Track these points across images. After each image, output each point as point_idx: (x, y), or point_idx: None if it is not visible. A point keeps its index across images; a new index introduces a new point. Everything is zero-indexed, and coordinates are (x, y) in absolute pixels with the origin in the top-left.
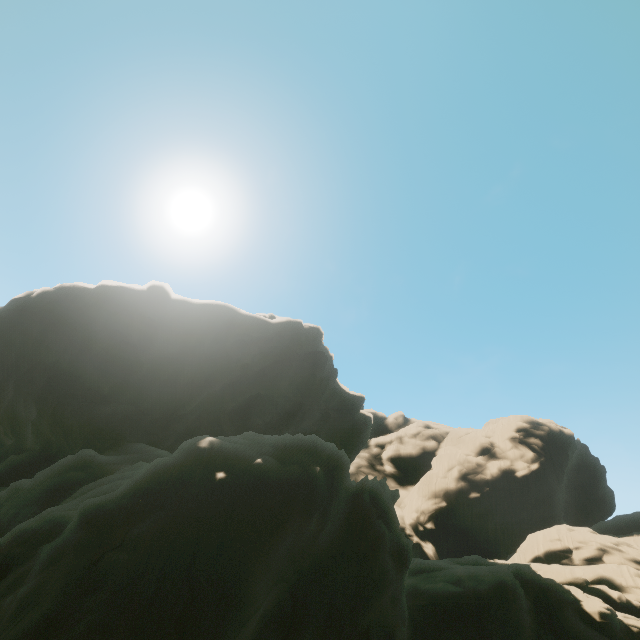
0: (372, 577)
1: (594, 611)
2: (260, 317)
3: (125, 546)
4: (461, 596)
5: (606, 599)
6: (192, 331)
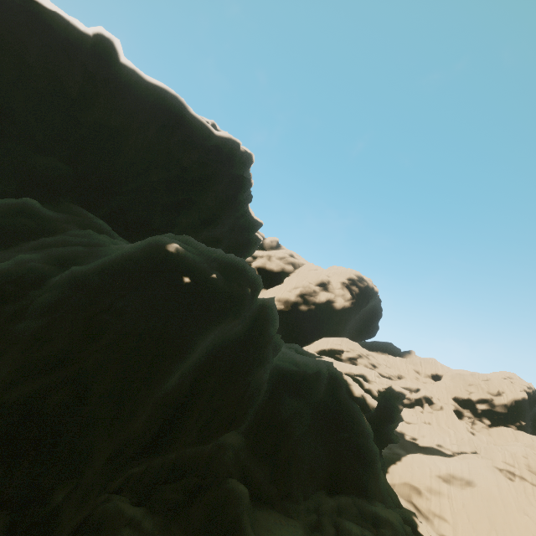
0: (261, 359)
1: (355, 391)
2: (206, 124)
3: (111, 312)
4: (297, 372)
5: (360, 385)
6: (138, 111)
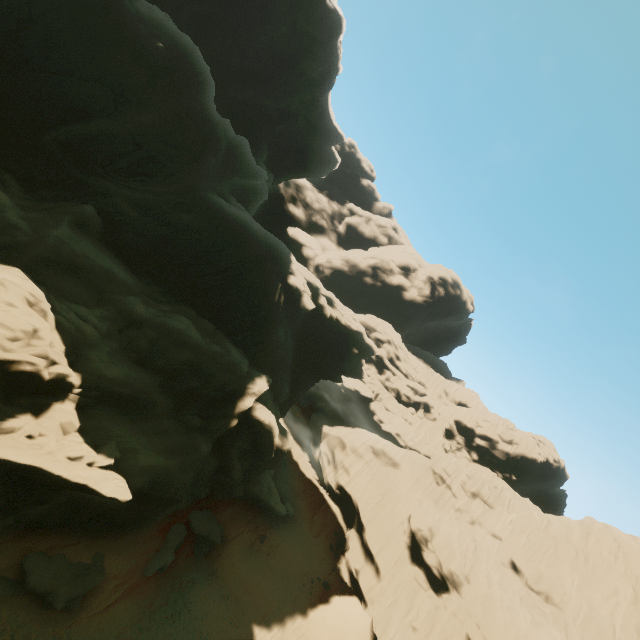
0: (158, 129)
1: (291, 278)
2: None
3: None
4: (223, 207)
5: (316, 297)
6: None
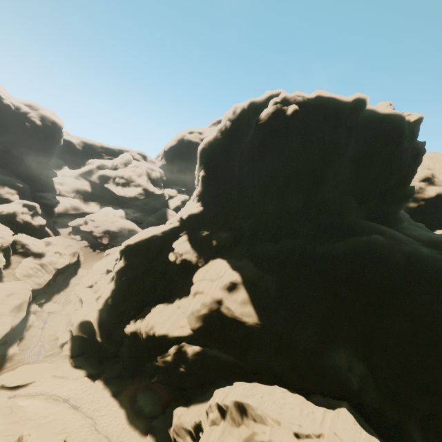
0: None
1: None
2: (409, 120)
3: None
4: None
5: None
6: (376, 138)
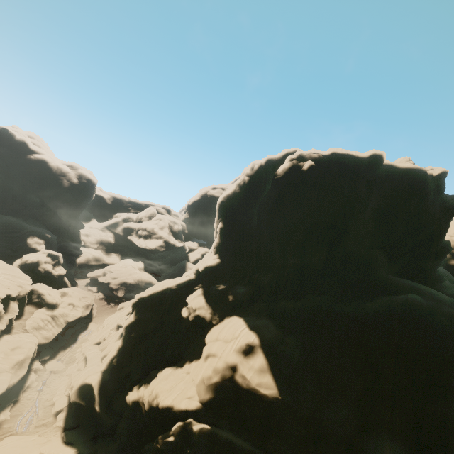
0: None
1: None
2: (432, 174)
3: None
4: None
5: None
6: (398, 192)
